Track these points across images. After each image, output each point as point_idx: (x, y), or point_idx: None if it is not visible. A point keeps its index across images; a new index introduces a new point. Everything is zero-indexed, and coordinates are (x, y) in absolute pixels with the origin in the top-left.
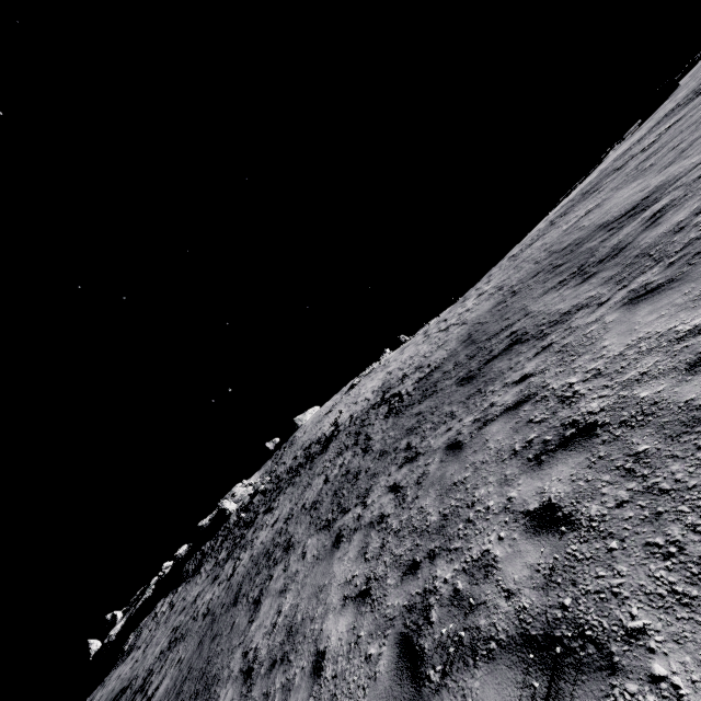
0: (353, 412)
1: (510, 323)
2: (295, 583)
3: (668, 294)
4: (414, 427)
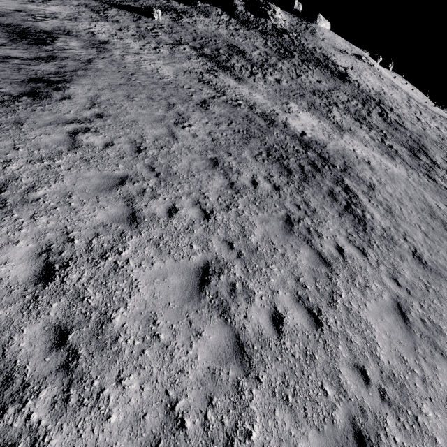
0: (359, 82)
1: (429, 151)
2: (345, 120)
3: (445, 178)
4: (389, 133)
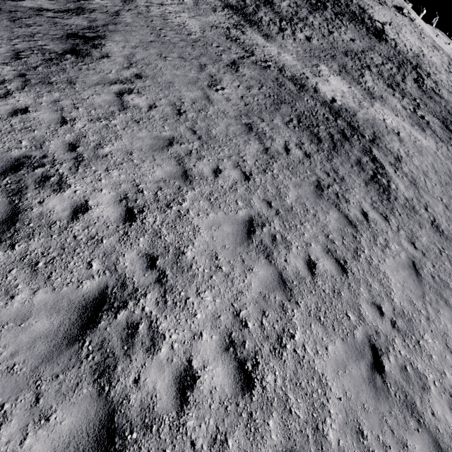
0: (397, 41)
1: None
2: (377, 86)
3: None
4: (422, 102)
